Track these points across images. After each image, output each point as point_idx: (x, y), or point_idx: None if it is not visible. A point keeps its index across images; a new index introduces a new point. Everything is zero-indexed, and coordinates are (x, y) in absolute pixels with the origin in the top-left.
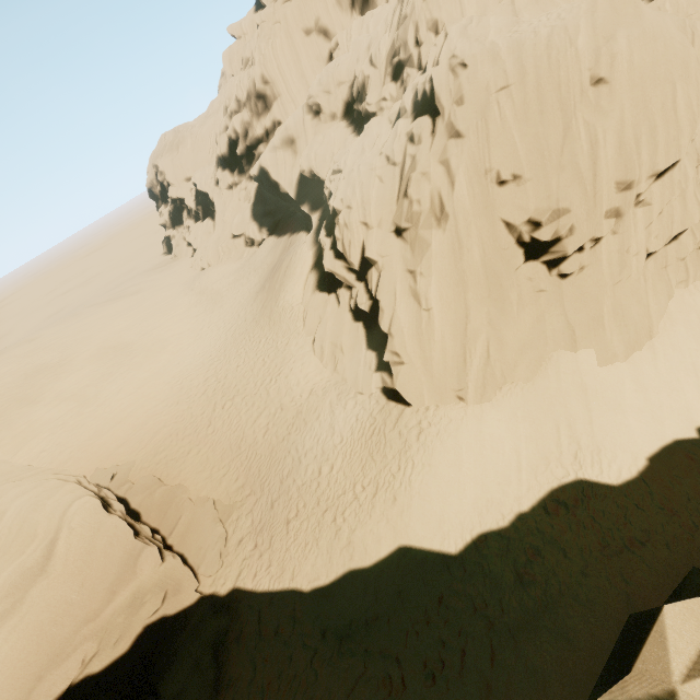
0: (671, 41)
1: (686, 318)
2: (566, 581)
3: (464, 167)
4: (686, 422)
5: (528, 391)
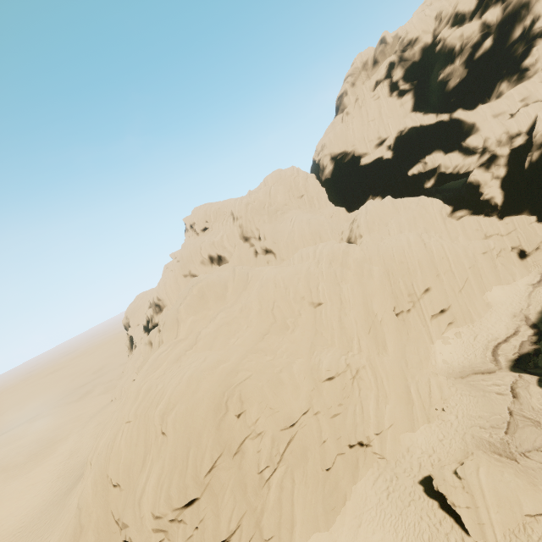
0: (196, 417)
1: None
2: None
3: (93, 473)
4: None
5: None
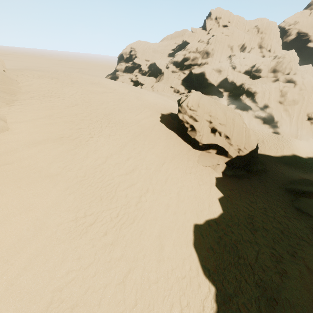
0: None
1: None
2: None
3: (307, 95)
4: None
5: (307, 142)
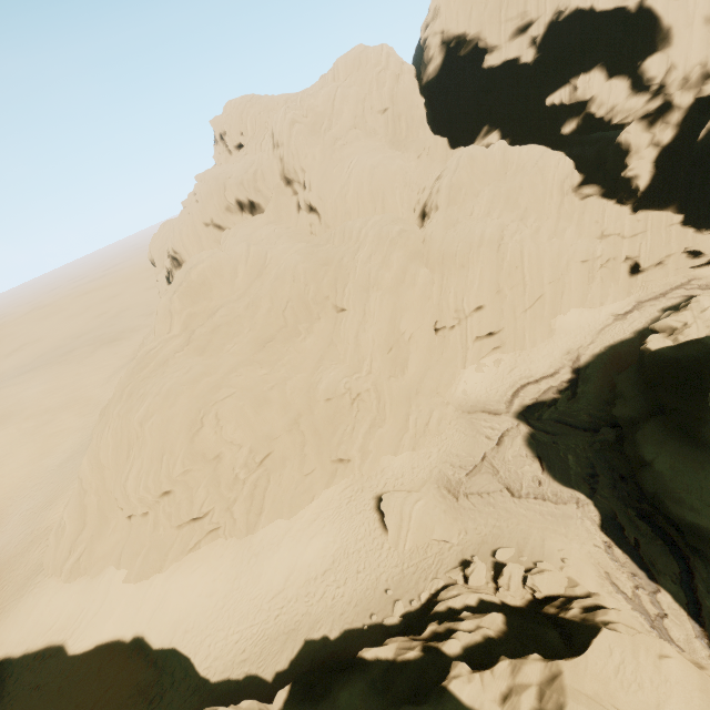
0: (171, 430)
1: (191, 566)
2: (2, 694)
3: (87, 455)
4: (133, 631)
5: (88, 584)
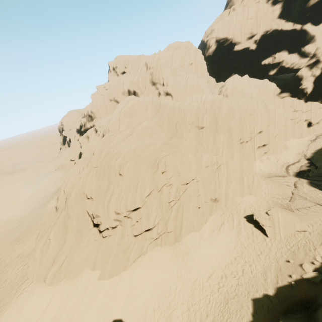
0: (142, 168)
1: (145, 264)
2: None
3: (75, 191)
4: (111, 316)
5: (69, 284)
